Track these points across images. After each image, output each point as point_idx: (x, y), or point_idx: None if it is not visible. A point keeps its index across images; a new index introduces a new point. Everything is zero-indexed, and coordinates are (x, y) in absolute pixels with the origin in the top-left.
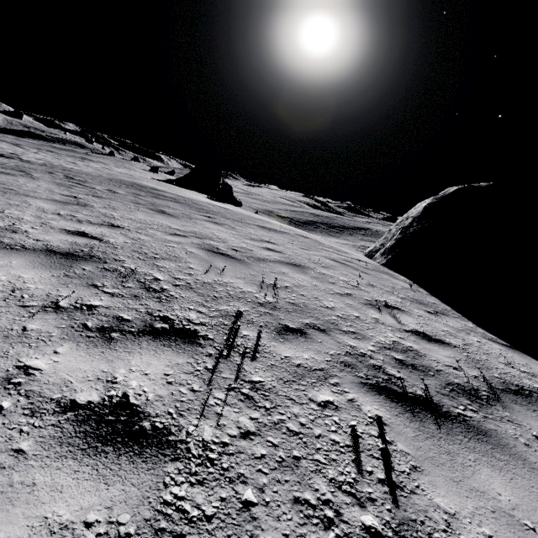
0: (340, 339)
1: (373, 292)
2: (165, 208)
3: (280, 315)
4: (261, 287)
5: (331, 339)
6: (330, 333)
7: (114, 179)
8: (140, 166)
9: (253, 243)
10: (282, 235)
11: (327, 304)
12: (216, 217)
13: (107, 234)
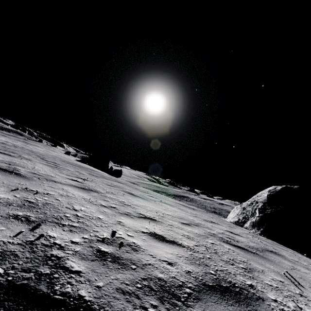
0: None
1: None
2: (125, 189)
3: None
4: None
5: None
6: None
7: (64, 161)
8: (58, 150)
9: (215, 226)
10: (199, 212)
11: None
12: (155, 196)
13: (167, 232)
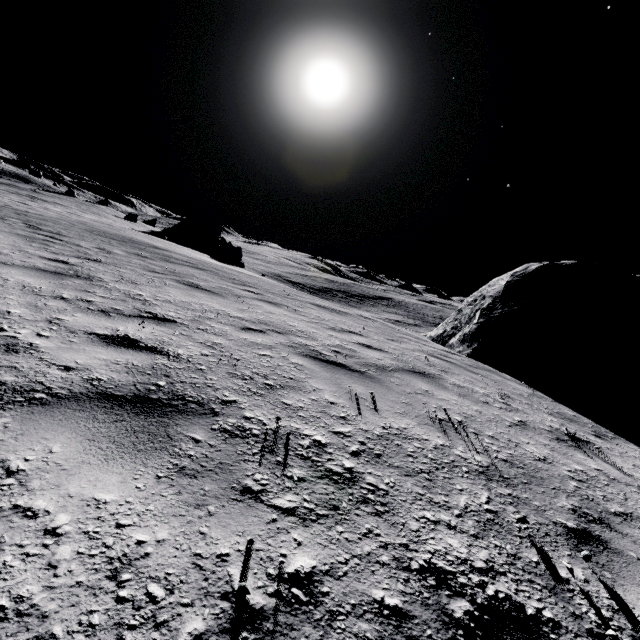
0: (639, 539)
1: (526, 410)
2: (192, 278)
3: (530, 498)
4: (443, 431)
5: (634, 543)
6: (616, 526)
7: (95, 230)
8: (111, 212)
9: (341, 336)
10: (349, 318)
11: (534, 452)
12: (261, 292)
13: (163, 337)
